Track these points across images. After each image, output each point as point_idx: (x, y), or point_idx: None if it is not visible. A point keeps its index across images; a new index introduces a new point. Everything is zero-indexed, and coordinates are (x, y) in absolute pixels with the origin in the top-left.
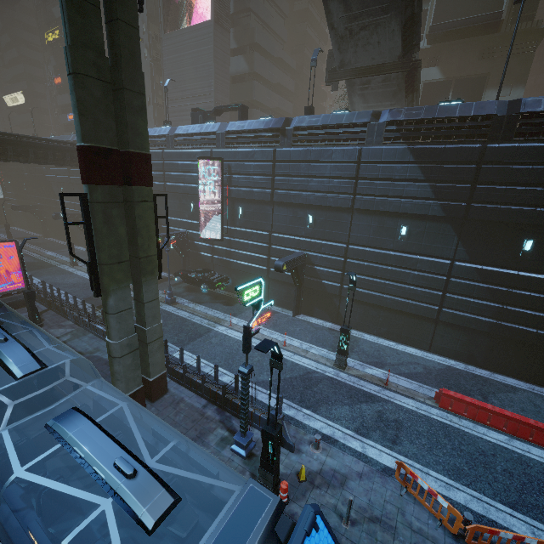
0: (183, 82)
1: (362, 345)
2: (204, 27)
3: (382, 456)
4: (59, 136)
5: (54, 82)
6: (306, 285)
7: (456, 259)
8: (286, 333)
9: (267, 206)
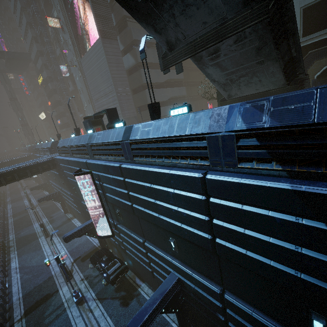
0: (97, 86)
1: None
2: (97, 45)
3: None
4: (40, 144)
5: (49, 105)
6: (188, 306)
7: None
8: None
9: (133, 215)
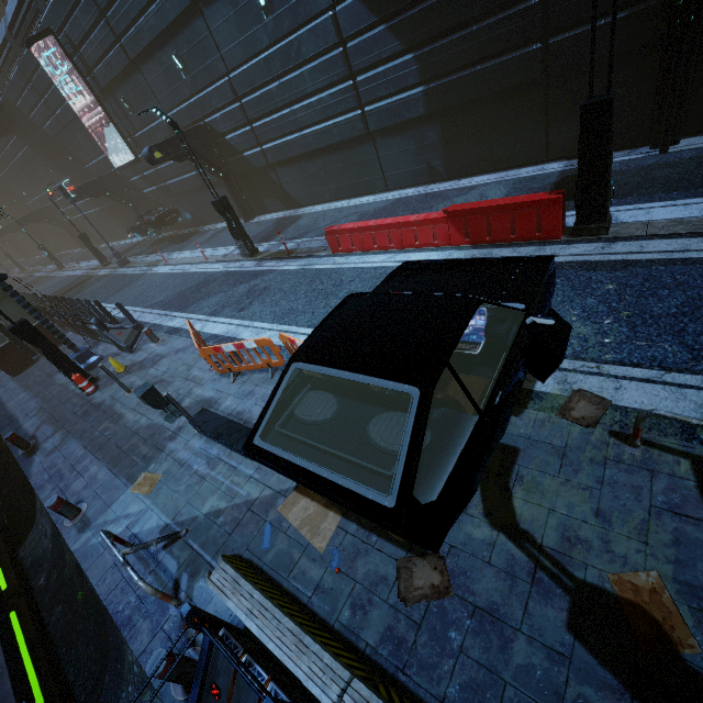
0: None
1: (302, 221)
2: None
3: (217, 327)
4: None
5: None
6: (235, 171)
7: (341, 1)
8: (196, 243)
9: (136, 74)
